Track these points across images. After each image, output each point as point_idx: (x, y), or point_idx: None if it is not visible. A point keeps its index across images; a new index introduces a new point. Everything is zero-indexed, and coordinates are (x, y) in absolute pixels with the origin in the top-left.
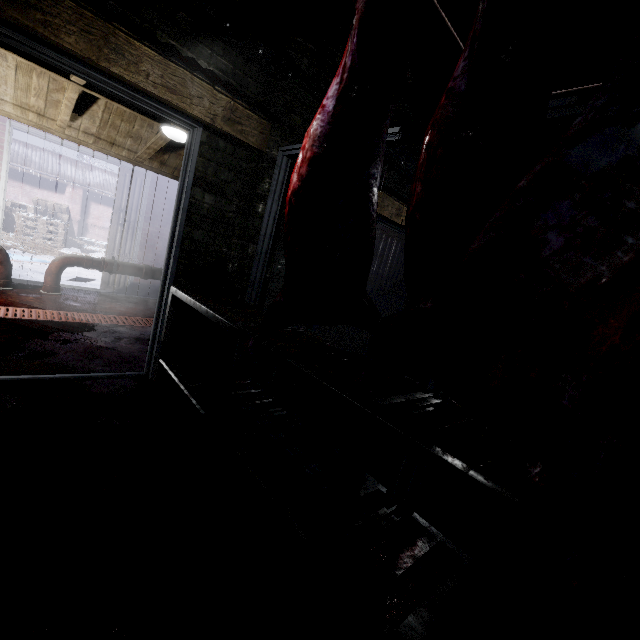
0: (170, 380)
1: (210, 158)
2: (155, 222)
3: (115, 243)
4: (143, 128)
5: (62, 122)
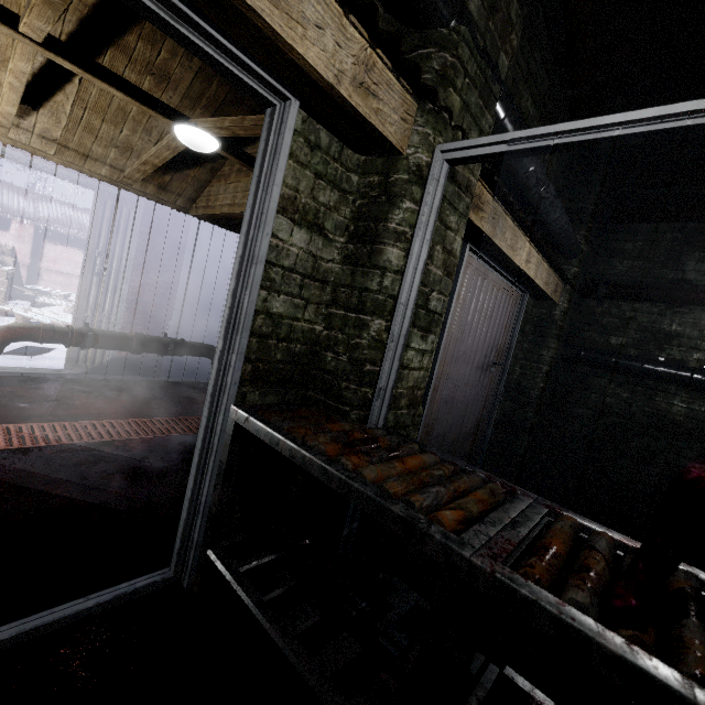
0: (222, 580)
1: (305, 162)
2: (148, 270)
3: (88, 301)
4: (135, 134)
5: (4, 117)
